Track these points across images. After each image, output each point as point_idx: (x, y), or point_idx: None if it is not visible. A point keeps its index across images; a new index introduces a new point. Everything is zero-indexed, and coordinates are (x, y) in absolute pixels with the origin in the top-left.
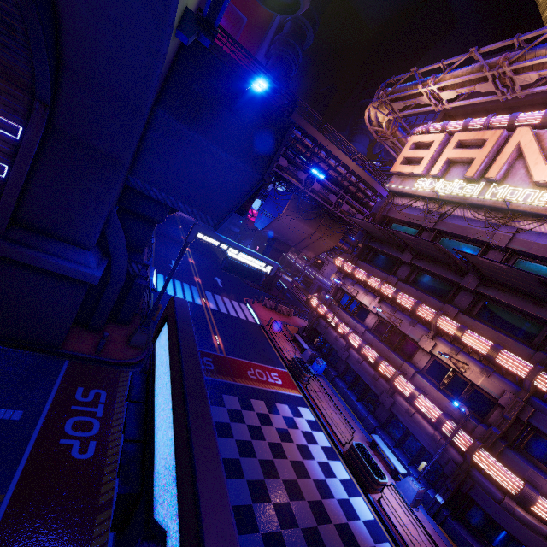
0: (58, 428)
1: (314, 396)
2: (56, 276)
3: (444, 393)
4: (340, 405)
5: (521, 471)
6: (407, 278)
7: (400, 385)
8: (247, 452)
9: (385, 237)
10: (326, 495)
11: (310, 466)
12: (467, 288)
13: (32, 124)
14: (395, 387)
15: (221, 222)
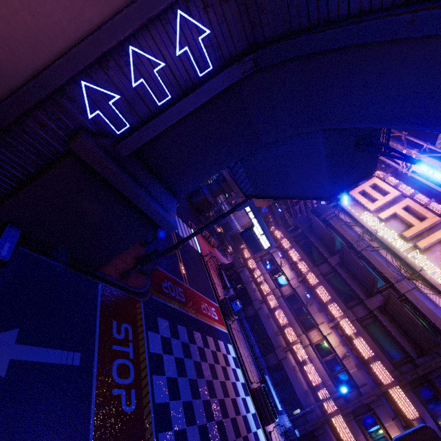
0: (108, 375)
1: (234, 333)
2: (140, 214)
3: (323, 366)
4: (245, 343)
5: (356, 435)
6: (325, 274)
7: (298, 350)
8: (212, 392)
9: (331, 243)
10: (248, 429)
11: (239, 403)
12: (367, 306)
13: (227, 72)
14: (291, 348)
15: (258, 197)
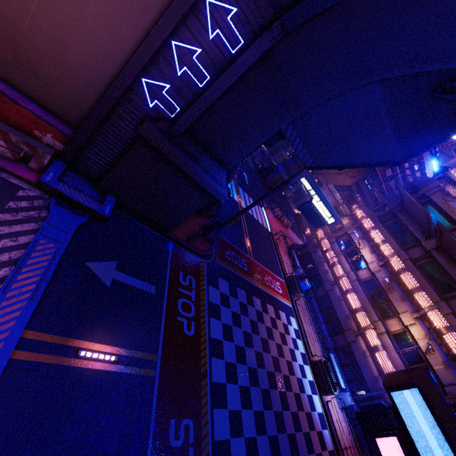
0: (175, 306)
1: (298, 309)
2: (195, 184)
3: (400, 357)
4: (311, 321)
5: None
6: (417, 260)
7: (370, 335)
8: (266, 348)
9: (425, 223)
10: (302, 390)
11: (295, 366)
12: None
13: (256, 44)
14: (362, 333)
15: (318, 168)
